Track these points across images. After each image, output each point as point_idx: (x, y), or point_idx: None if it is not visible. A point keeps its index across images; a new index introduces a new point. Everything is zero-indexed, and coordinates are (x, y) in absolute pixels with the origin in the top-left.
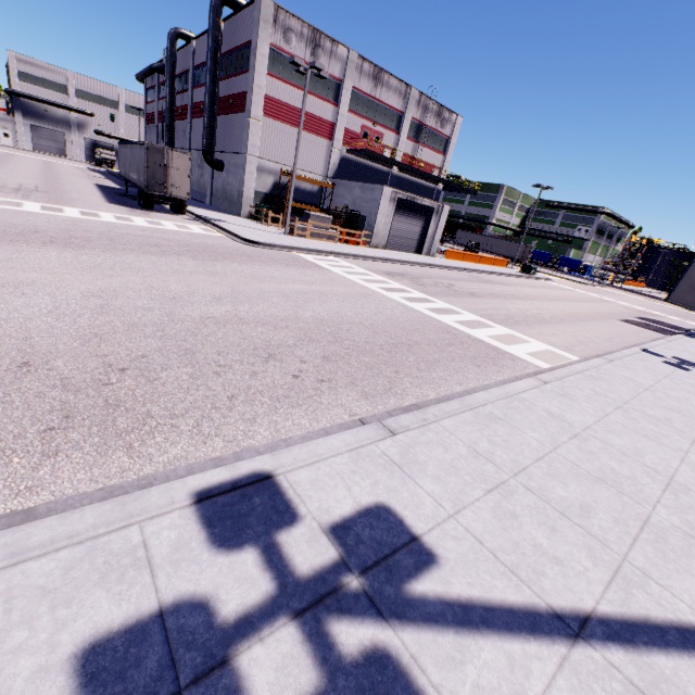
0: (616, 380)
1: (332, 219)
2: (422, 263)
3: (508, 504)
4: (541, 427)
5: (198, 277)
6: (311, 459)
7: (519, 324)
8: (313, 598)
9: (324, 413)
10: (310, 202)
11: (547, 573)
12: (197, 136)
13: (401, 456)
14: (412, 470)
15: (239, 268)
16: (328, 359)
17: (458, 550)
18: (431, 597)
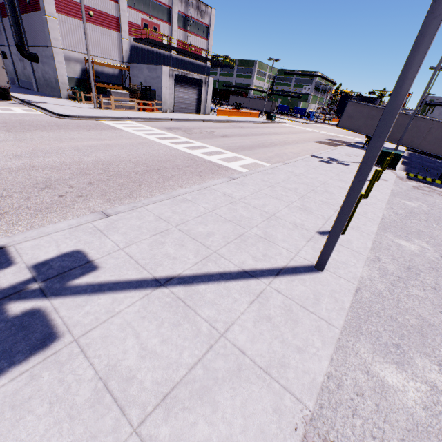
0: (281, 173)
1: (132, 94)
2: (198, 119)
3: (163, 239)
4: (213, 201)
5: (6, 143)
6: (38, 236)
7: (245, 150)
8: (3, 296)
9: (73, 213)
10: (114, 83)
11: (164, 264)
12: (10, 33)
13: (106, 226)
14: (109, 232)
15: (46, 135)
16: (92, 184)
17: (115, 262)
18: (83, 284)
